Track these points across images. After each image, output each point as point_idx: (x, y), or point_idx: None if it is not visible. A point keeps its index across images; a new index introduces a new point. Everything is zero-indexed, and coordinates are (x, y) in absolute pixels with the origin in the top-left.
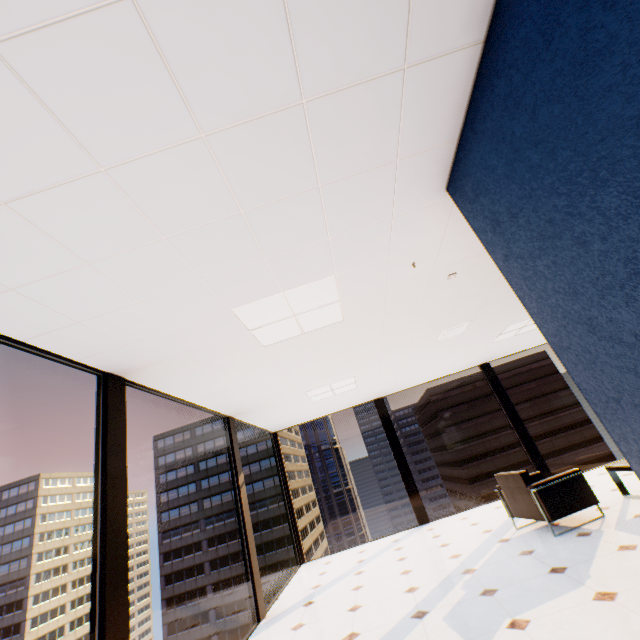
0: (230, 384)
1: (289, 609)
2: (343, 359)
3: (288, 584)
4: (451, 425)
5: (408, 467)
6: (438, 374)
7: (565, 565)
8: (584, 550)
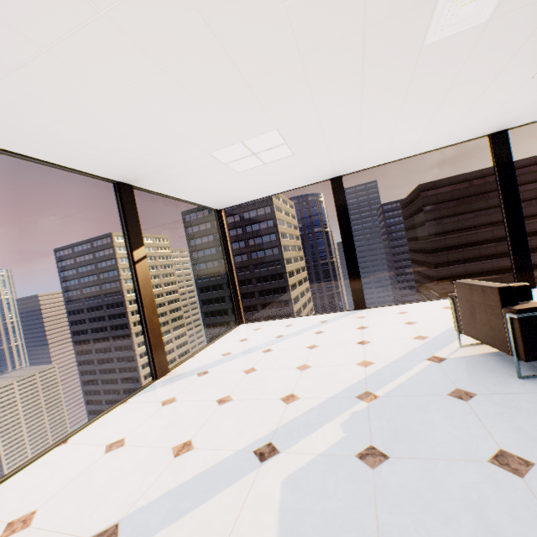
0: (27, 116)
1: (186, 374)
2: (225, 76)
3: (213, 343)
4: (433, 220)
5: (355, 256)
6: (422, 145)
7: (529, 457)
8: None
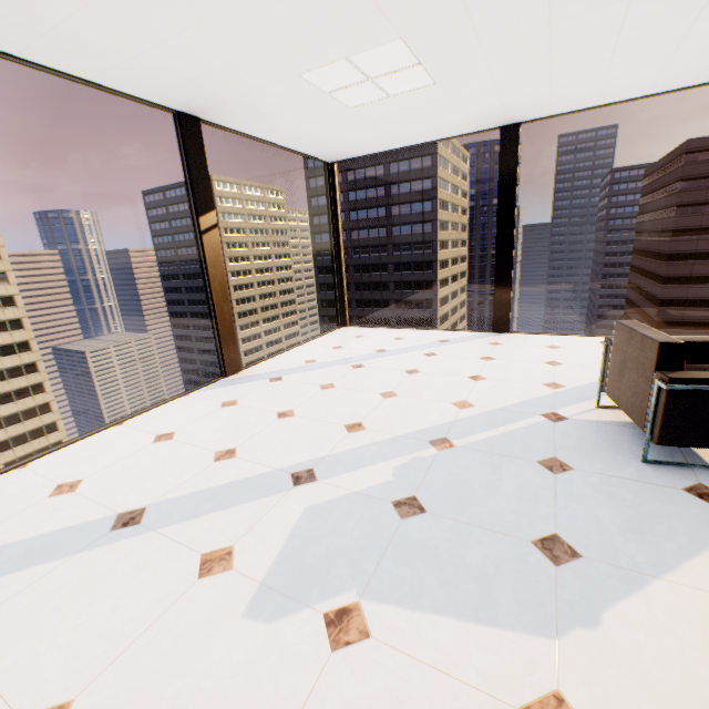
0: (28, 6)
1: (258, 377)
2: None
3: (302, 345)
4: (690, 205)
5: (511, 257)
6: (669, 76)
7: (582, 549)
8: (662, 539)
